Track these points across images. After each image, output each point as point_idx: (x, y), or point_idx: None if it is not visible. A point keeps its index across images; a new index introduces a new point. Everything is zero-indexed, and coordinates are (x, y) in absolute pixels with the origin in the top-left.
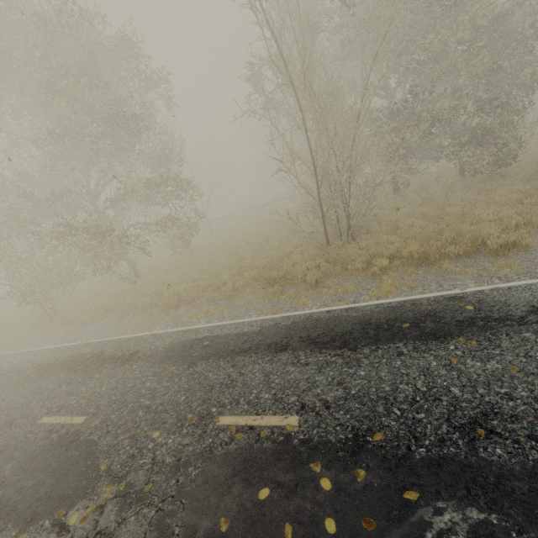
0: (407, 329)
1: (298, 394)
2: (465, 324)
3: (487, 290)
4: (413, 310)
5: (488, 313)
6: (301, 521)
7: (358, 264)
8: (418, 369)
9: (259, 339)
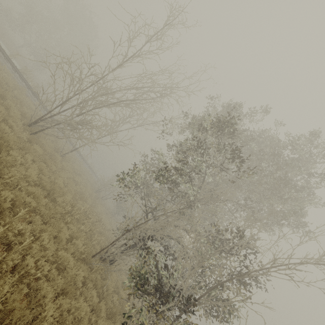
0: None
1: None
2: None
3: None
4: None
5: None
6: None
7: None
8: None
9: None
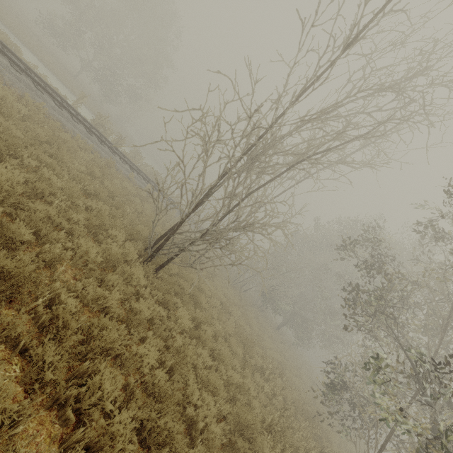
0: None
1: None
2: None
3: None
4: None
5: None
6: None
7: None
8: None
9: None
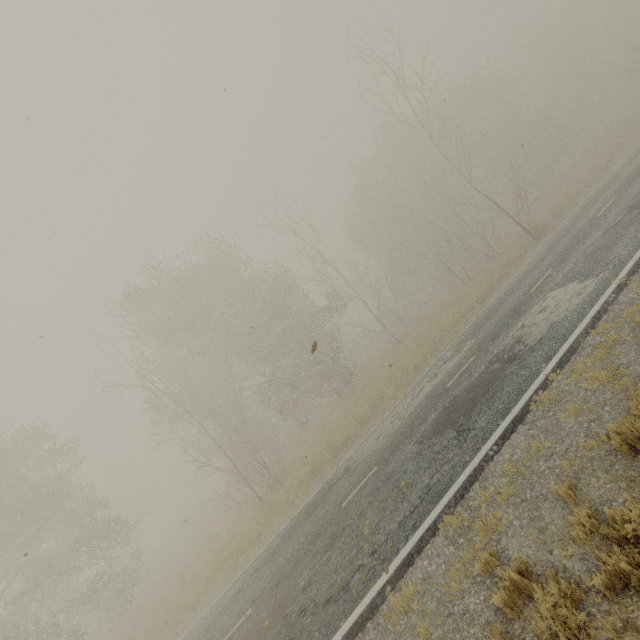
0: (302, 519)
1: (250, 600)
2: (323, 496)
3: (335, 471)
4: (306, 507)
5: (332, 483)
6: (255, 636)
7: (281, 501)
8: (302, 534)
9: (224, 602)
